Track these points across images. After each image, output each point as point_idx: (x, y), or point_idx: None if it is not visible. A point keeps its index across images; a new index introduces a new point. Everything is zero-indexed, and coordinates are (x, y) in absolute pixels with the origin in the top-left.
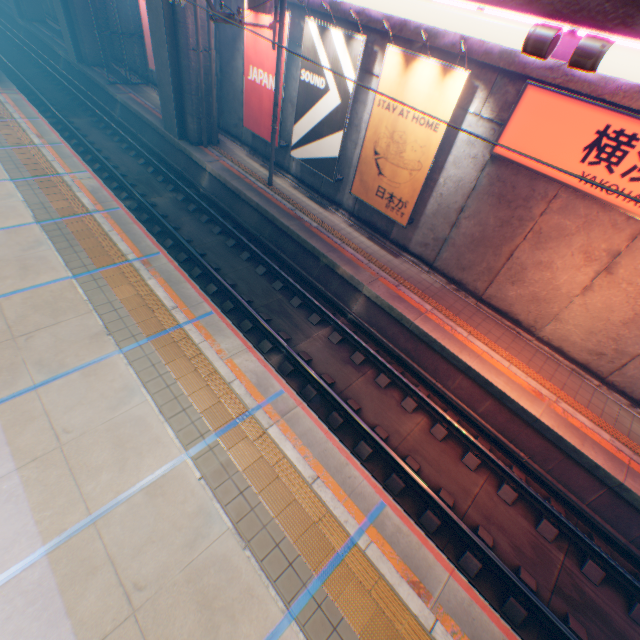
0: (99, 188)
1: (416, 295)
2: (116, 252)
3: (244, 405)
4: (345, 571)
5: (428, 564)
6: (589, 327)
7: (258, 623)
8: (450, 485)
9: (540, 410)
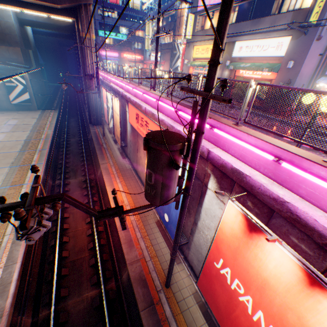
0: (51, 134)
1: (115, 169)
2: (36, 148)
3: (24, 182)
4: None
5: None
6: None
7: None
8: (73, 224)
9: None
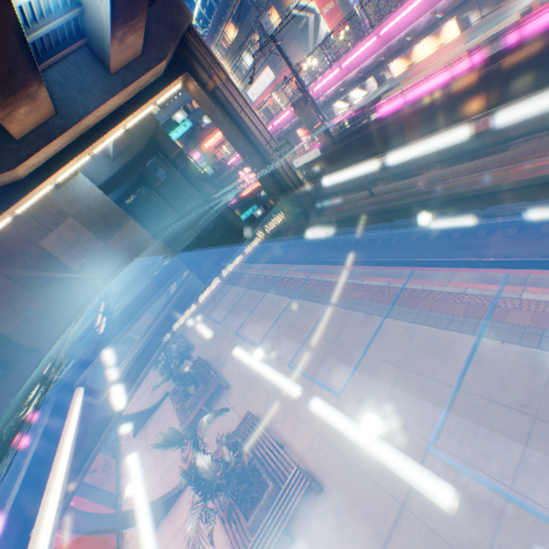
0: (298, 268)
1: None
2: (334, 284)
3: (486, 296)
4: None
5: None
6: None
7: None
8: None
9: None
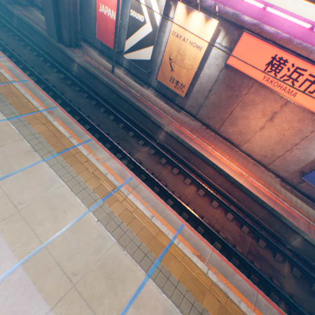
0: (13, 68)
1: (189, 131)
2: (31, 106)
3: (114, 185)
4: (170, 254)
5: (203, 247)
6: (262, 145)
7: (134, 281)
8: (207, 215)
9: (242, 181)
